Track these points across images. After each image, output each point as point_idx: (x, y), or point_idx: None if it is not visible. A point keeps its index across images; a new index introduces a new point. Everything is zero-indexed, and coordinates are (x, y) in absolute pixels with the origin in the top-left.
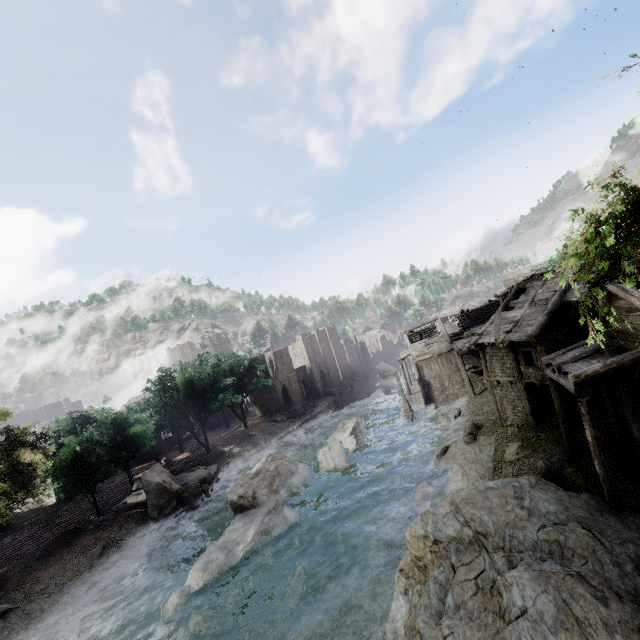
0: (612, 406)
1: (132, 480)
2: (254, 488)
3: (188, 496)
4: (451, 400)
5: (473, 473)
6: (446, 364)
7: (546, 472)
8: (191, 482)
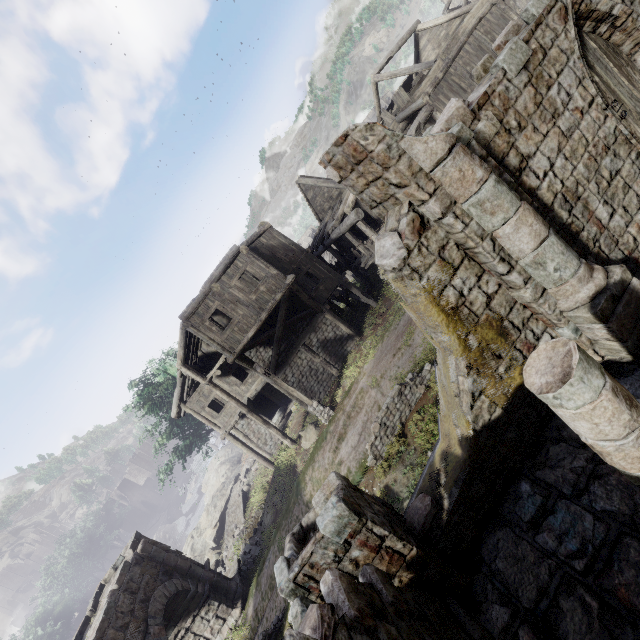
0: None
1: None
2: None
3: None
4: None
5: None
6: None
7: None
8: None
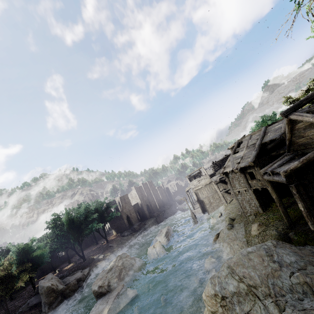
0: (304, 191)
1: (34, 287)
2: (108, 279)
3: (69, 292)
4: (215, 209)
5: (236, 246)
6: (210, 190)
7: (278, 237)
8: (71, 282)
